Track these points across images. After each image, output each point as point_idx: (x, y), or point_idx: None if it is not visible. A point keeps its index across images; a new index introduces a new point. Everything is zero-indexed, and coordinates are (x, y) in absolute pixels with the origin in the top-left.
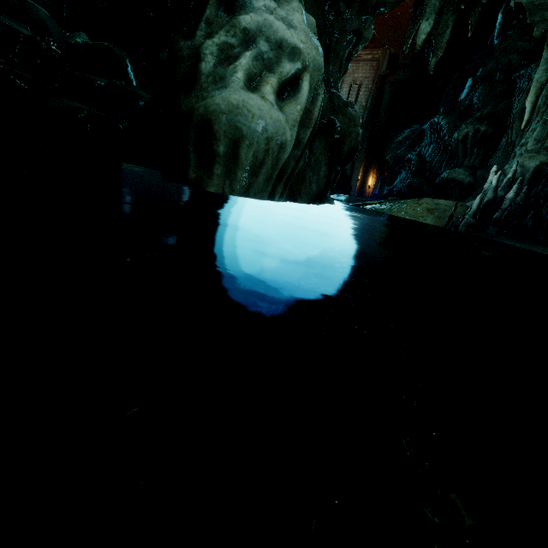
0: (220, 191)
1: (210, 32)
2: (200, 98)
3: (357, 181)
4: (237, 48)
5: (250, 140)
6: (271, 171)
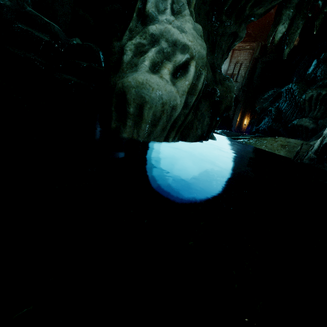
0: (130, 136)
1: (131, 37)
2: (121, 77)
3: (236, 121)
4: (147, 46)
5: (150, 105)
6: (165, 123)
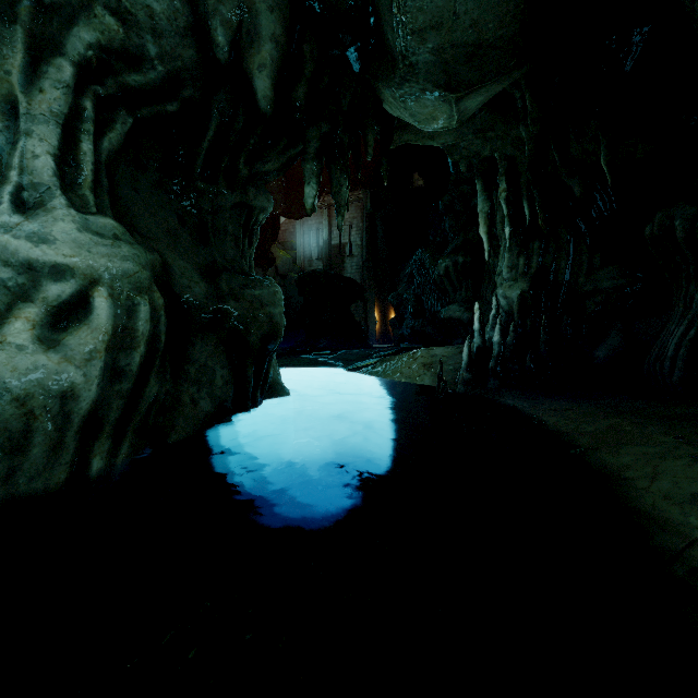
0: None
1: None
2: None
3: (375, 324)
4: None
5: None
6: (57, 434)
